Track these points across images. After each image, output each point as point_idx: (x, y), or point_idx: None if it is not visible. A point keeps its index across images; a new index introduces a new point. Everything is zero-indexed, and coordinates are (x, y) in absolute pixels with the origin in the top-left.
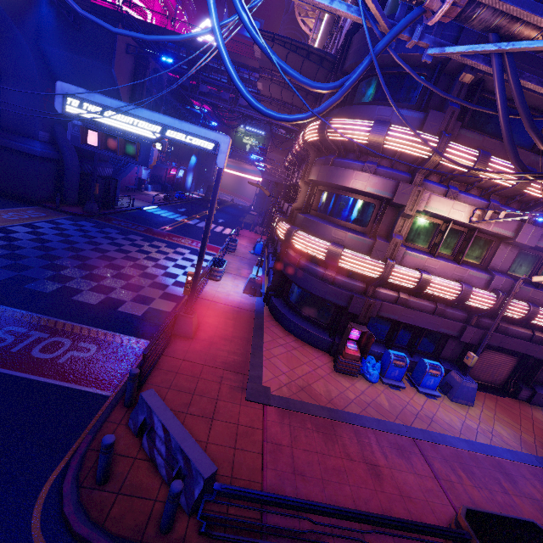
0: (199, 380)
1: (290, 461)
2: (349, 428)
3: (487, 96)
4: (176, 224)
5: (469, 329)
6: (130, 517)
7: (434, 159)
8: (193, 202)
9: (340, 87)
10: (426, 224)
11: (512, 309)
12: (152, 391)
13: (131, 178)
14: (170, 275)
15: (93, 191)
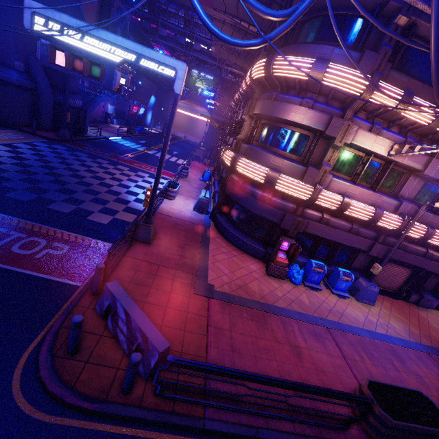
0: (156, 277)
1: (229, 341)
2: (277, 318)
3: (416, 40)
4: (138, 153)
5: (377, 245)
6: (96, 380)
7: (365, 96)
8: (152, 136)
9: (291, 15)
10: (351, 156)
11: (414, 230)
12: (115, 282)
13: (99, 112)
14: (132, 193)
15: (65, 119)
